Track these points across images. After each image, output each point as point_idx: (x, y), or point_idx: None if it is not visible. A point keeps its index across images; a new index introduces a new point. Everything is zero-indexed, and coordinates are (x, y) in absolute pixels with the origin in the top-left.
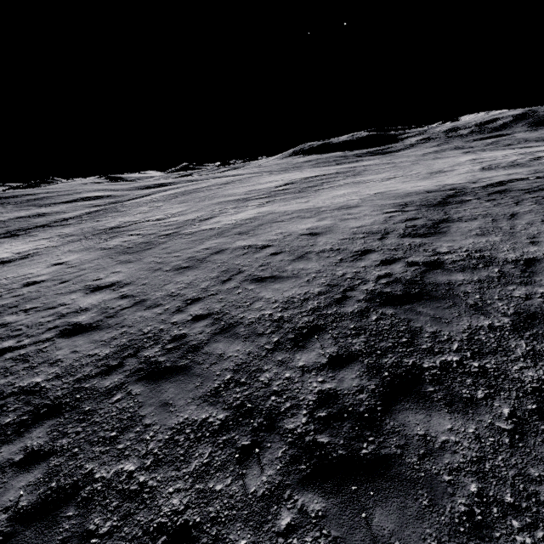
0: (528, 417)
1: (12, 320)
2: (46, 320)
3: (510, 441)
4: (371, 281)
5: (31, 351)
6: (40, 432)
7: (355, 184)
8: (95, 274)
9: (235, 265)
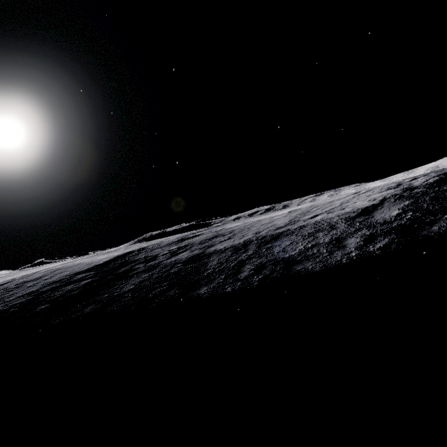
0: None
1: None
2: None
3: None
4: None
5: None
6: None
7: None
8: None
9: None
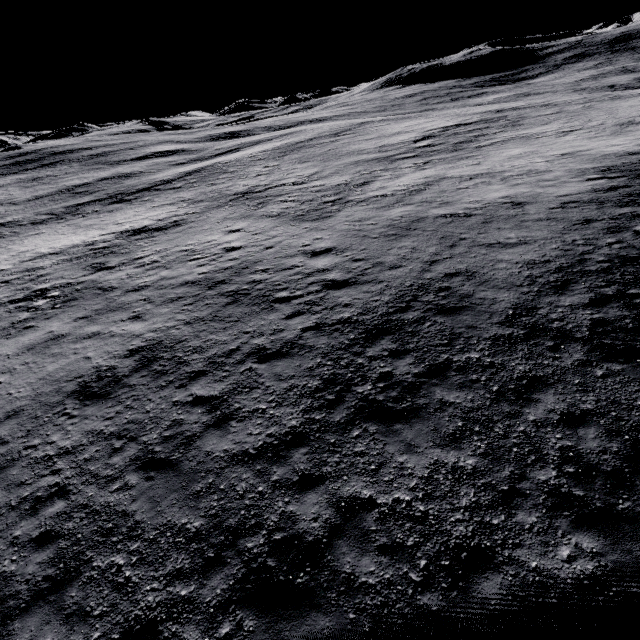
0: None
1: (260, 278)
2: (297, 278)
3: None
4: (604, 247)
5: (314, 299)
6: (386, 342)
7: (525, 141)
8: (296, 240)
9: (451, 233)
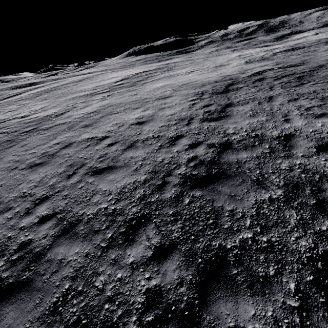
0: (309, 291)
1: None
2: None
3: (300, 320)
4: (182, 165)
5: None
6: None
7: (169, 78)
8: None
9: (79, 158)
